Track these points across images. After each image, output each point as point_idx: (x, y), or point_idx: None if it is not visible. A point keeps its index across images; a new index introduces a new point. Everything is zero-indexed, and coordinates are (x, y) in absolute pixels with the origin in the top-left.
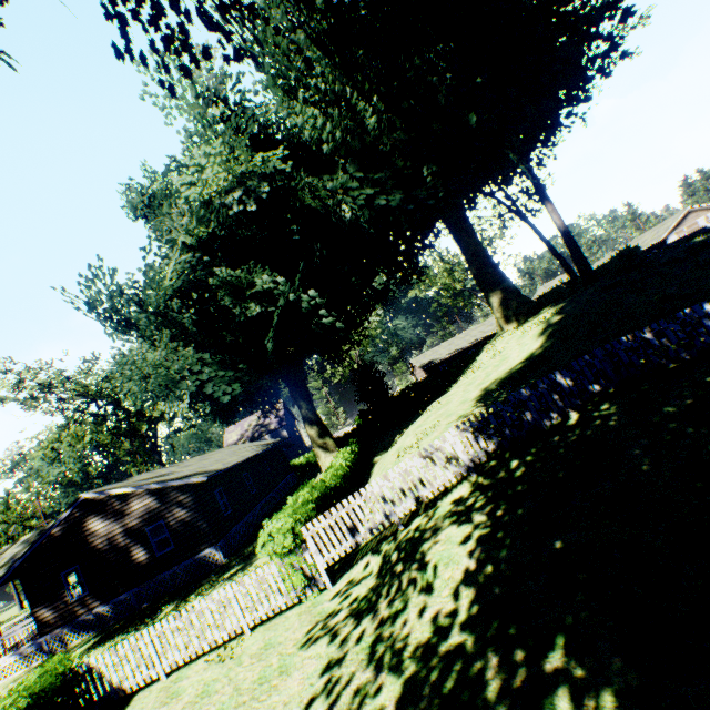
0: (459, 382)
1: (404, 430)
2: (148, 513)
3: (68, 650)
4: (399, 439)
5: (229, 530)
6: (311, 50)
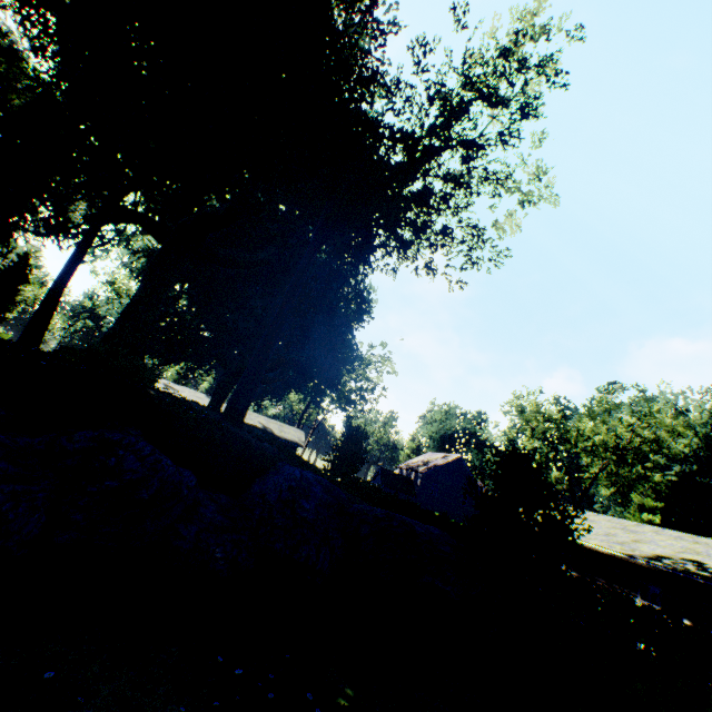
0: None
1: None
2: None
3: None
4: None
5: None
6: None
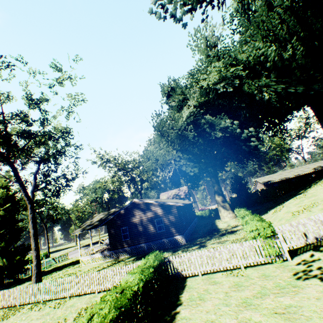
0: (313, 188)
1: (284, 205)
2: (156, 213)
3: (120, 259)
4: (281, 208)
5: (185, 231)
6: (286, 16)
